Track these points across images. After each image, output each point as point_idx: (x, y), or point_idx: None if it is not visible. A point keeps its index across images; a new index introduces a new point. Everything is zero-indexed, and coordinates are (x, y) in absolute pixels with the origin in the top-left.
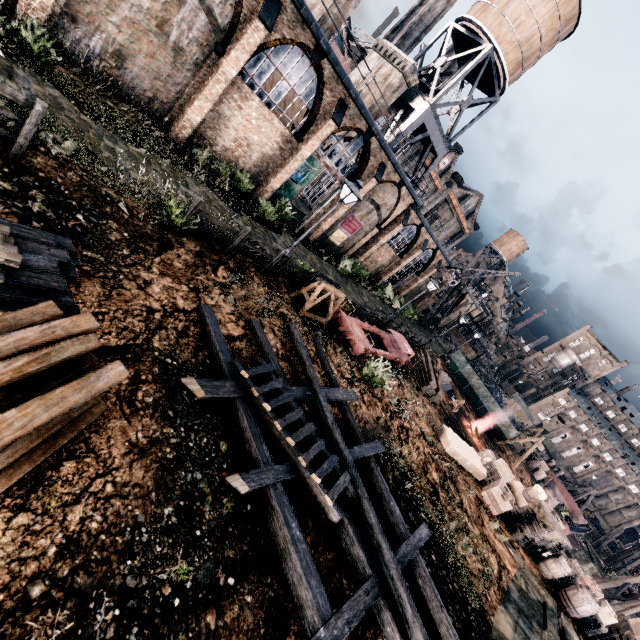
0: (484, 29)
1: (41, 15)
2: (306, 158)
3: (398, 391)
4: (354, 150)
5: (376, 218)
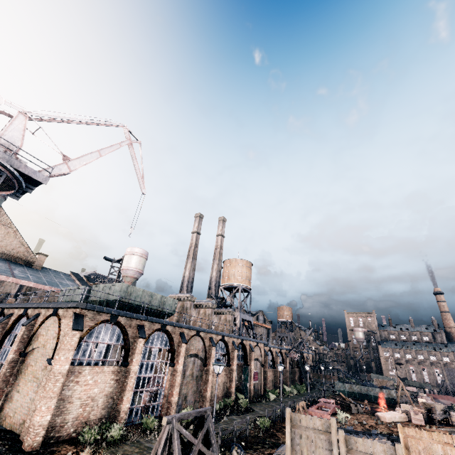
0: (234, 283)
1: (175, 407)
2: (235, 369)
3: (351, 419)
4: (240, 350)
5: (259, 363)
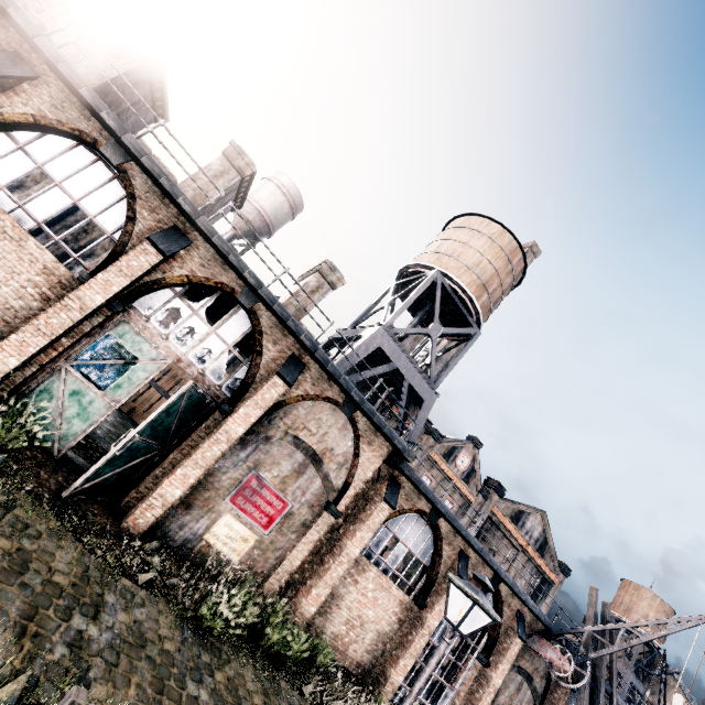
0: (422, 263)
1: None
2: (93, 307)
3: None
4: (234, 335)
5: (321, 487)
